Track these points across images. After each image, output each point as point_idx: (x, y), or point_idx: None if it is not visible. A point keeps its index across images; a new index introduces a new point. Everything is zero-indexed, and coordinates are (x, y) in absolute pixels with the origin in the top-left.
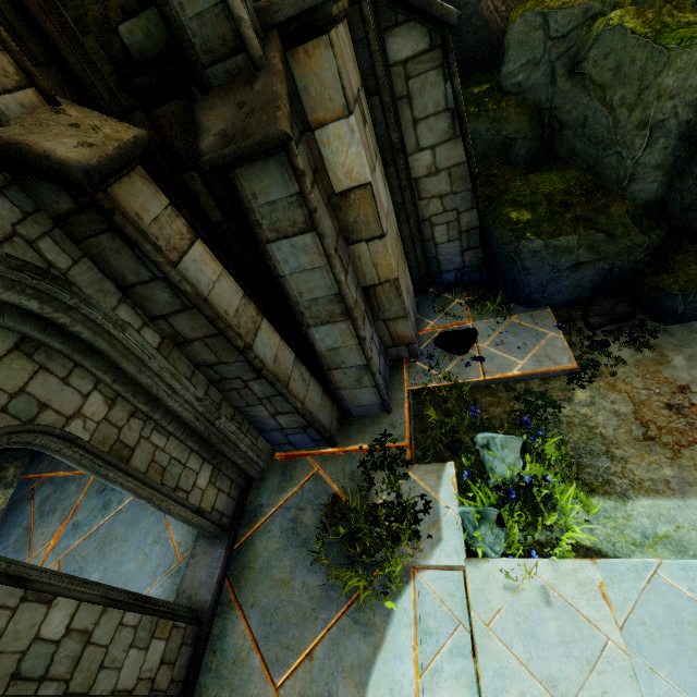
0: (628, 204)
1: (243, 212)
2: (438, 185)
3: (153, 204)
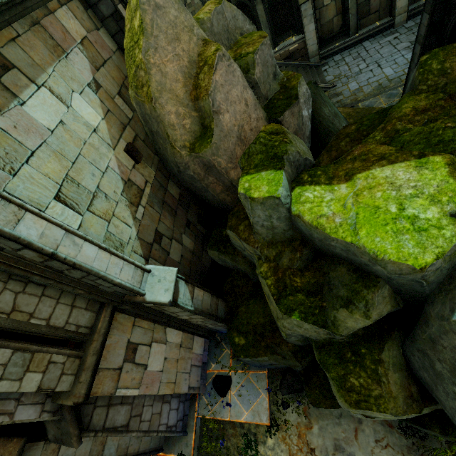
0: (290, 345)
1: None
2: (198, 320)
3: (36, 455)
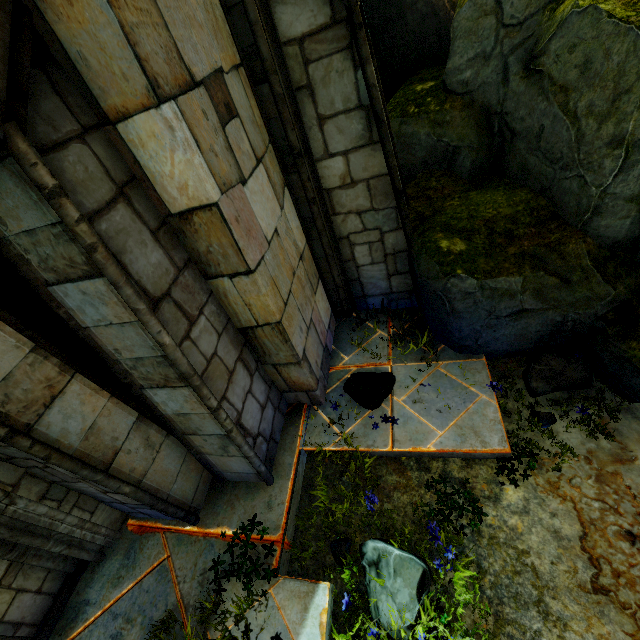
0: (590, 242)
1: None
2: (355, 199)
3: None
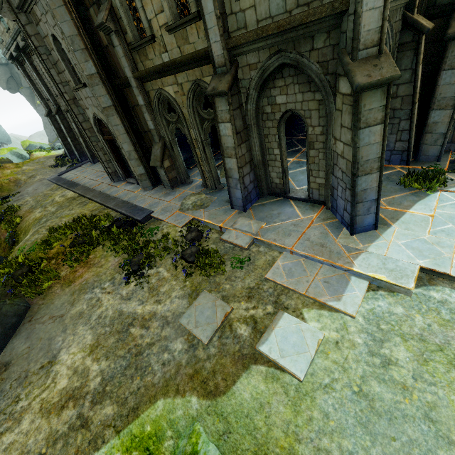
0: None
1: (443, 57)
2: None
3: (422, 47)
